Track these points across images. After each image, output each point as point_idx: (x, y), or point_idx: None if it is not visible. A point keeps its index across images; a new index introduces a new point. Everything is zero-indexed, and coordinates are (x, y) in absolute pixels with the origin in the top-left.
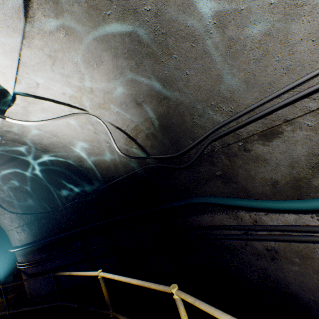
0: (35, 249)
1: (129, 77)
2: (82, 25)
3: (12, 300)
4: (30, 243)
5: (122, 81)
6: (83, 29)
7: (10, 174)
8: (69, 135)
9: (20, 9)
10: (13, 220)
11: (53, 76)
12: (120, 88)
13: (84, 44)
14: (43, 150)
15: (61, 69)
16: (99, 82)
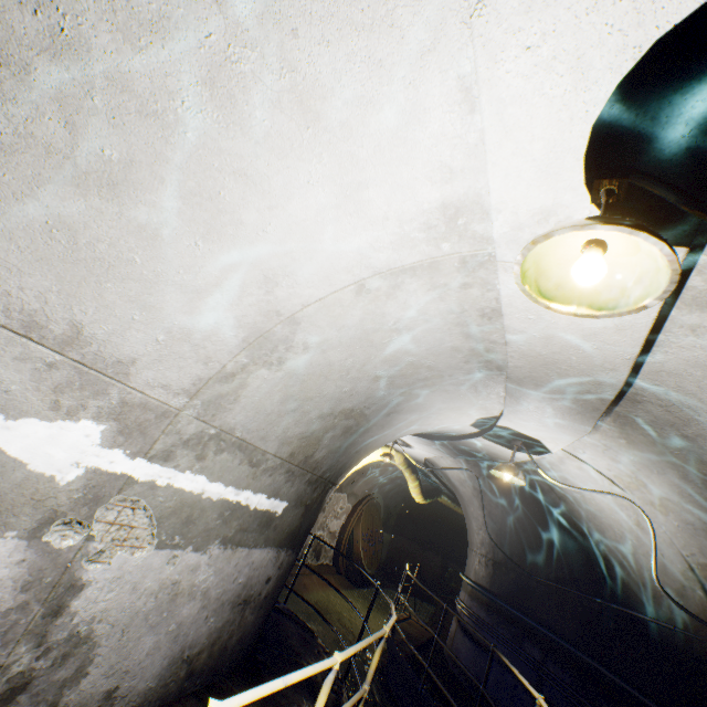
0: (484, 600)
1: (701, 503)
2: (645, 445)
3: (428, 633)
4: (483, 588)
5: (691, 502)
6: (645, 446)
7: (511, 494)
8: (598, 503)
9: (587, 429)
10: (483, 542)
11: (601, 454)
12: (687, 506)
13: (644, 453)
14: (558, 495)
15: (612, 455)
16: (656, 485)
